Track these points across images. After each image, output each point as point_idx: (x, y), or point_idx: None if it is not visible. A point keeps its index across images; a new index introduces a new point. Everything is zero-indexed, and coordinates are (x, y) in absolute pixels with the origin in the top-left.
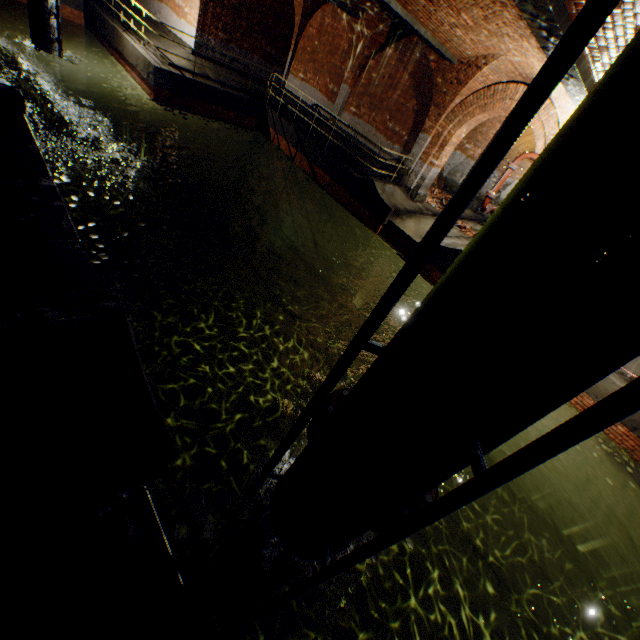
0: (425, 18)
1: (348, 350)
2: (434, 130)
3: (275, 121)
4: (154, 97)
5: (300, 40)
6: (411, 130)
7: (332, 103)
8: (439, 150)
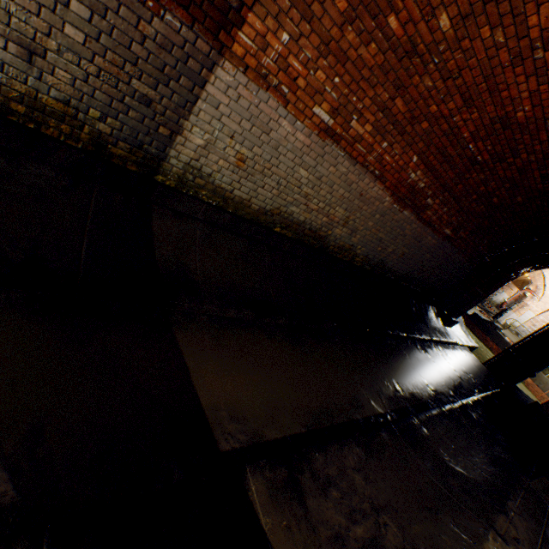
0: None
1: (528, 335)
2: None
3: None
4: None
5: None
6: None
7: None
8: None
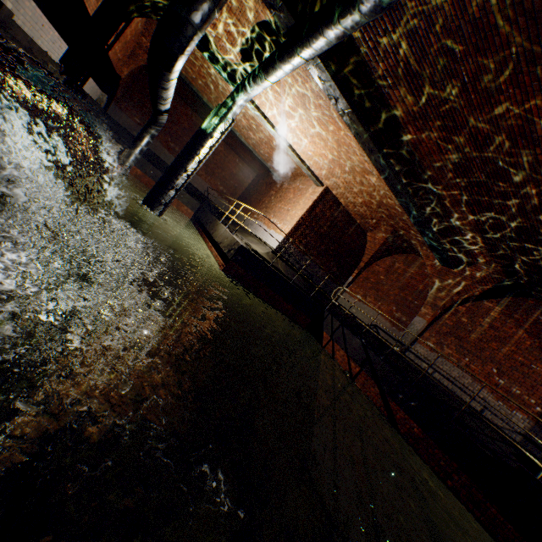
0: None
1: None
2: None
3: (333, 327)
4: (225, 267)
5: (363, 271)
6: None
7: (397, 329)
8: None
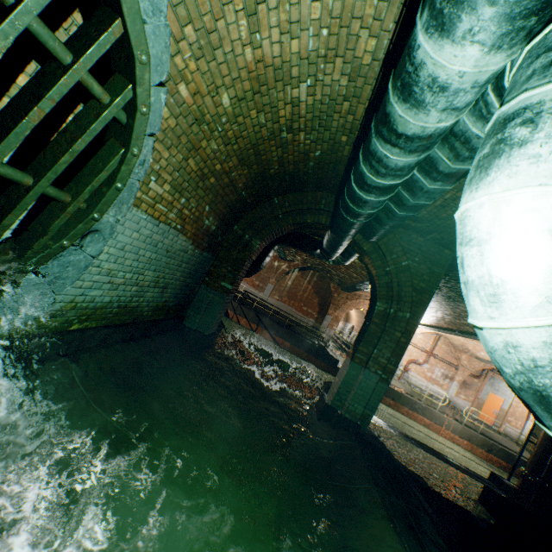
0: (362, 291)
1: None
2: (334, 314)
3: (235, 306)
4: None
5: None
6: (319, 312)
7: (259, 291)
8: (336, 322)
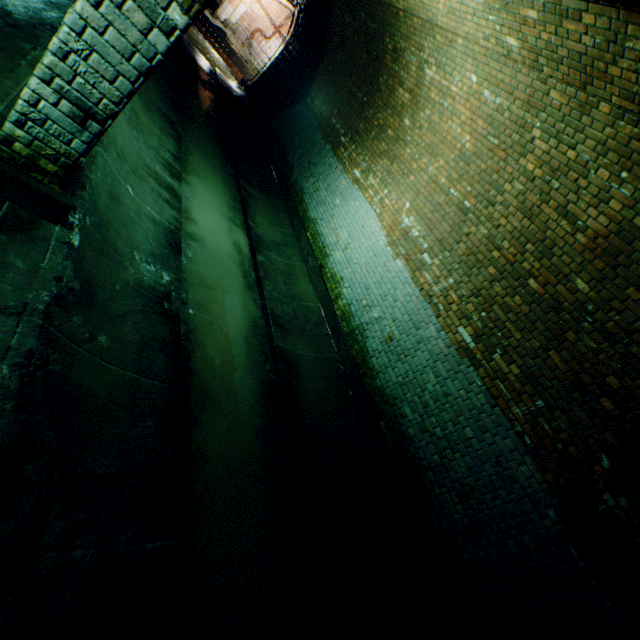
0: None
1: None
2: None
3: None
4: None
5: None
6: None
7: None
8: None
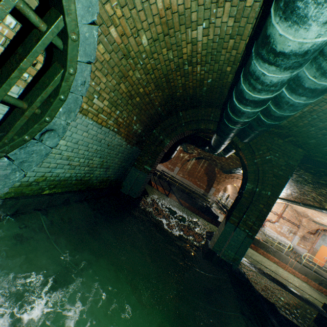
0: (236, 173)
1: None
2: (216, 187)
3: (155, 179)
4: None
5: None
6: (207, 185)
7: (170, 171)
8: (218, 192)
